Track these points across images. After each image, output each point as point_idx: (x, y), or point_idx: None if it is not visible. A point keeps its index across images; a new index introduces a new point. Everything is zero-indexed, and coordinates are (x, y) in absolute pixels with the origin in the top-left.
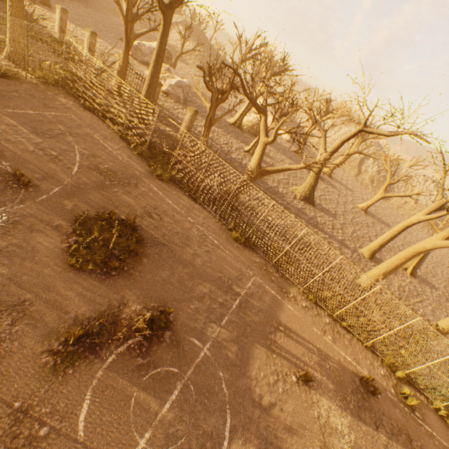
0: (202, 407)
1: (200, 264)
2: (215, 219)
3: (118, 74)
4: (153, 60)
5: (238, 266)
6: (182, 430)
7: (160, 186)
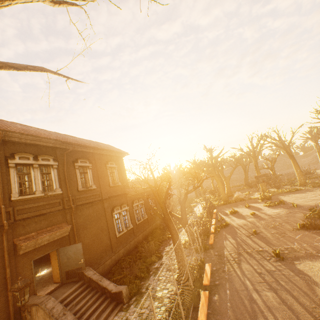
0: None
1: None
2: None
3: None
4: None
5: None
6: None
7: None
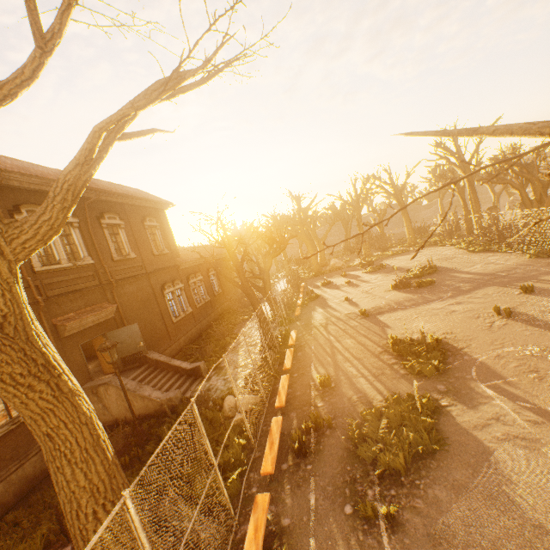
0: (431, 297)
1: (474, 271)
2: (515, 255)
3: (465, 221)
4: (469, 197)
5: (515, 267)
6: (417, 299)
7: (470, 255)
